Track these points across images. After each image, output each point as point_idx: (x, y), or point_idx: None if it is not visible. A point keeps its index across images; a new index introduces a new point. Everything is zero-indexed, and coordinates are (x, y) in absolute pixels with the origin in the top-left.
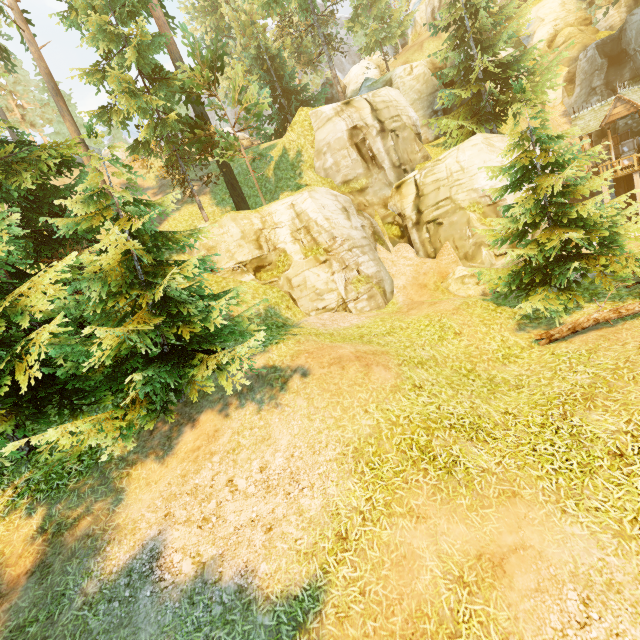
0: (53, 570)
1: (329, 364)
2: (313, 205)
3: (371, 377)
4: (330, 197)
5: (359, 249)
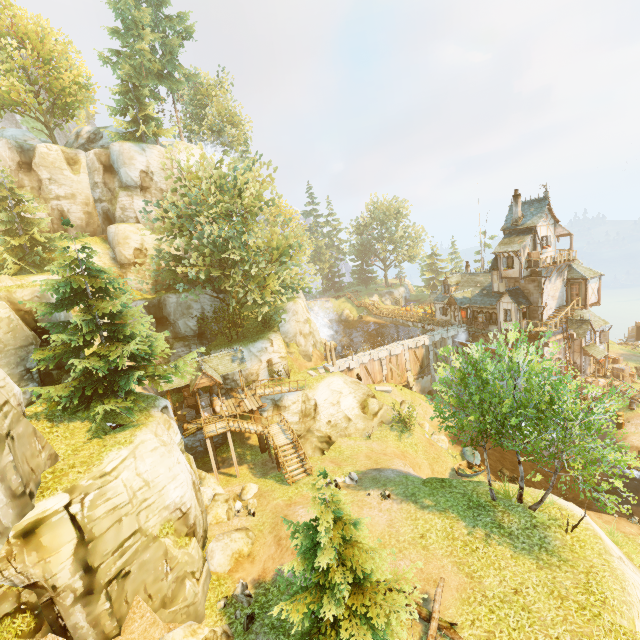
0: None
1: None
2: None
3: None
4: None
5: None
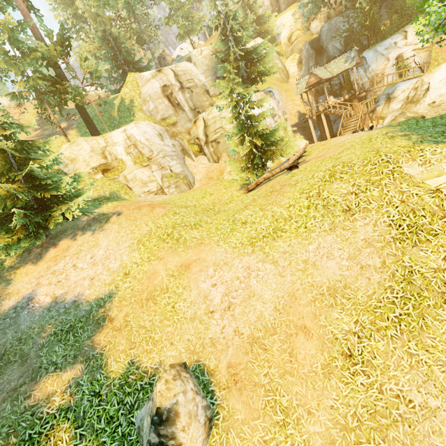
0: None
1: (133, 209)
2: (138, 131)
3: (153, 212)
4: (150, 127)
5: (170, 158)
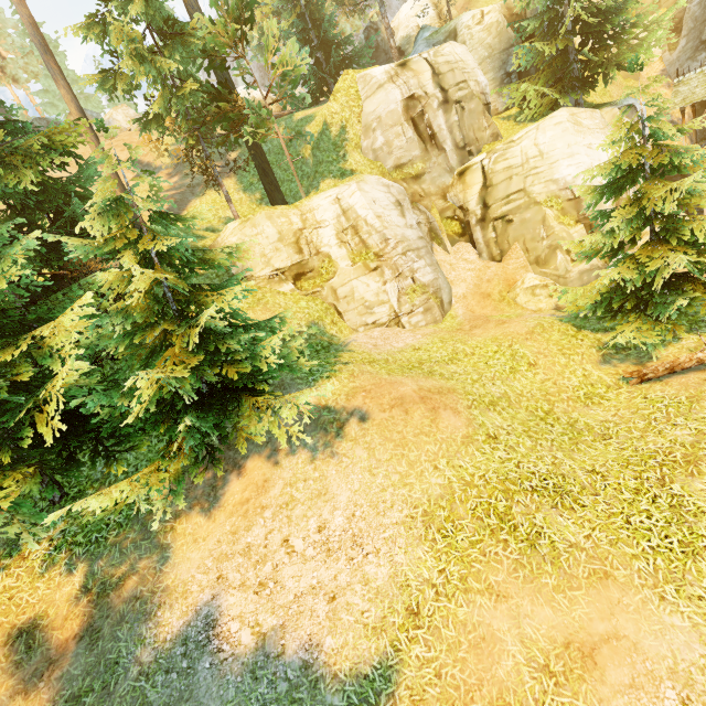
0: (103, 635)
1: (390, 406)
2: (362, 200)
3: (439, 424)
4: (382, 188)
5: (414, 252)
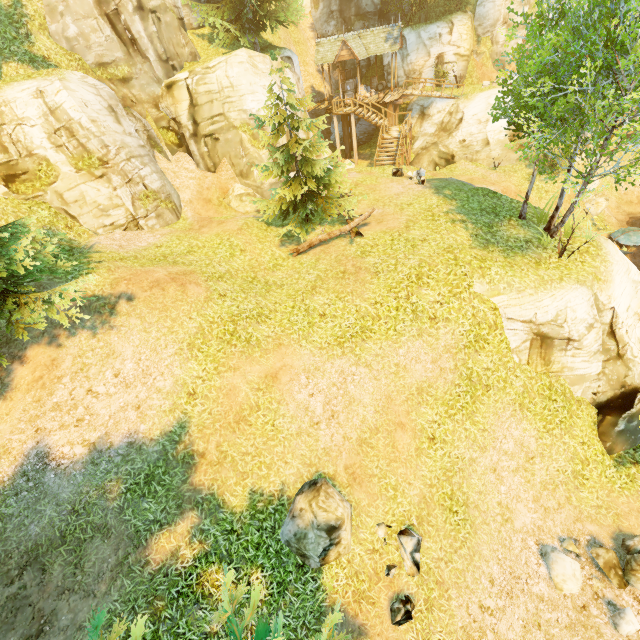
0: None
1: (150, 288)
2: (71, 101)
3: (188, 293)
4: (90, 90)
5: (139, 160)
